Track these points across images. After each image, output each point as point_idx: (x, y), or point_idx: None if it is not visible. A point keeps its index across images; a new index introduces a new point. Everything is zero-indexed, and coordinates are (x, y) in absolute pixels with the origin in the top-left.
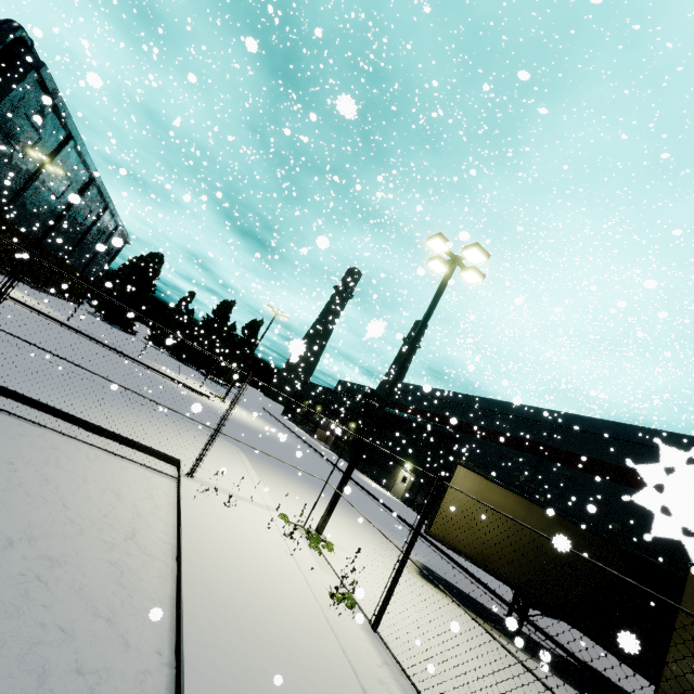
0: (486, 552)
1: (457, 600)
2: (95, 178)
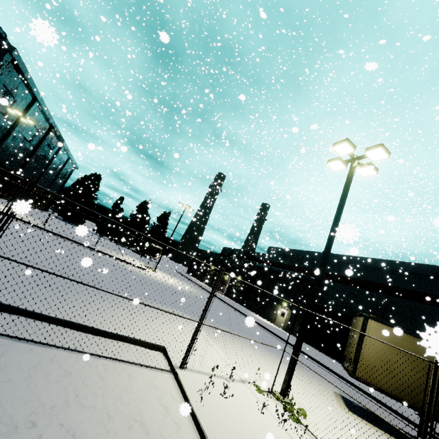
0: (408, 391)
1: (385, 430)
2: (53, 126)
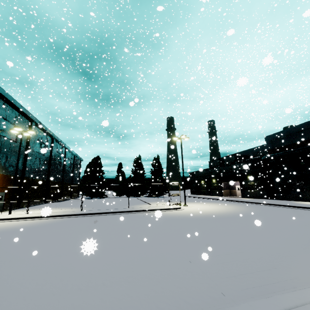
0: None
1: None
2: (53, 136)
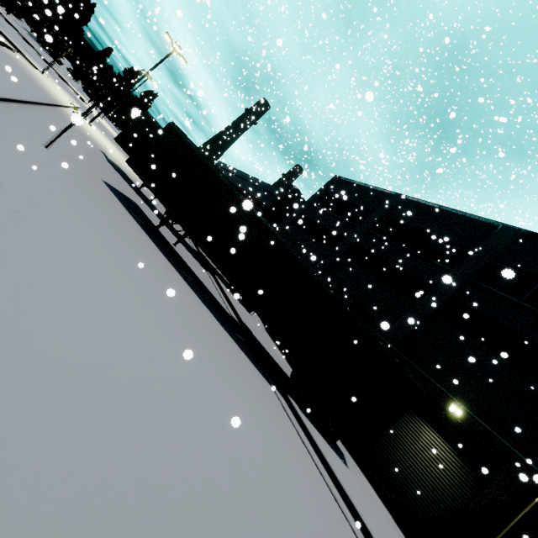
0: None
1: None
2: None
